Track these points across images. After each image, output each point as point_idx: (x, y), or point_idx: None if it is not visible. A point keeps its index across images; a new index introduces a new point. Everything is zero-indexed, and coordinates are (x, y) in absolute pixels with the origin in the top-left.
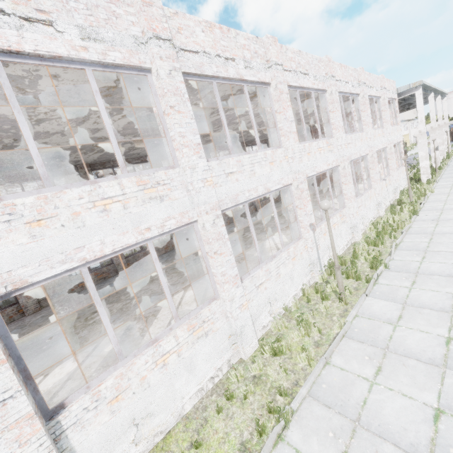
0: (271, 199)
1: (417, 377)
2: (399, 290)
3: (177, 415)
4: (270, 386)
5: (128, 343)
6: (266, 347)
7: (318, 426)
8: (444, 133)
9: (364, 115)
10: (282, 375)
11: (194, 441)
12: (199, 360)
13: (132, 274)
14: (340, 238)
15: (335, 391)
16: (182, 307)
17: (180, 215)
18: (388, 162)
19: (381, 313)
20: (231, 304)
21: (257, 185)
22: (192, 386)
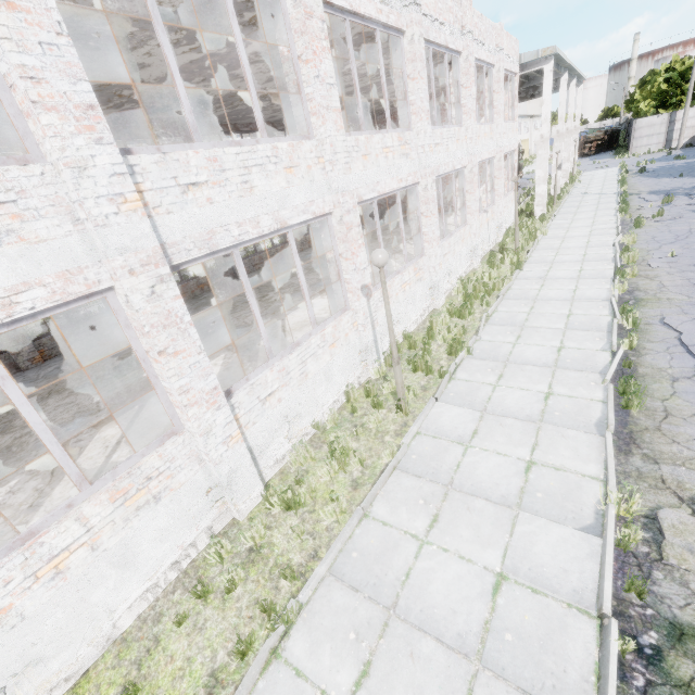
0: (290, 241)
1: (483, 527)
2: (480, 389)
3: (102, 642)
4: (273, 564)
5: (4, 524)
6: (274, 499)
7: (335, 625)
8: (573, 143)
9: (465, 95)
10: (294, 543)
11: (129, 683)
12: (145, 543)
13: (48, 371)
14: (413, 305)
15: (370, 561)
16: (129, 441)
17: (59, 278)
18: (495, 183)
19: (451, 427)
20: (205, 439)
21: (259, 214)
22: (133, 587)
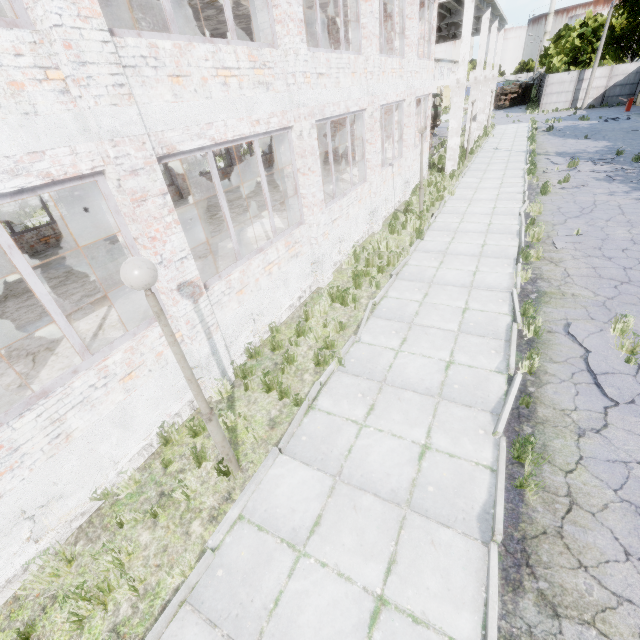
0: None
1: None
2: (342, 431)
3: None
4: None
5: None
6: None
7: None
8: (489, 93)
9: (365, 12)
10: None
11: None
12: None
13: None
14: (285, 289)
15: None
16: None
17: None
18: (404, 132)
19: (287, 509)
20: None
21: None
22: None
